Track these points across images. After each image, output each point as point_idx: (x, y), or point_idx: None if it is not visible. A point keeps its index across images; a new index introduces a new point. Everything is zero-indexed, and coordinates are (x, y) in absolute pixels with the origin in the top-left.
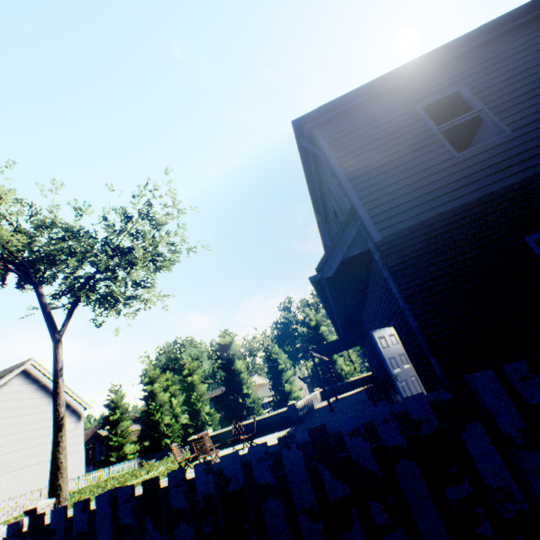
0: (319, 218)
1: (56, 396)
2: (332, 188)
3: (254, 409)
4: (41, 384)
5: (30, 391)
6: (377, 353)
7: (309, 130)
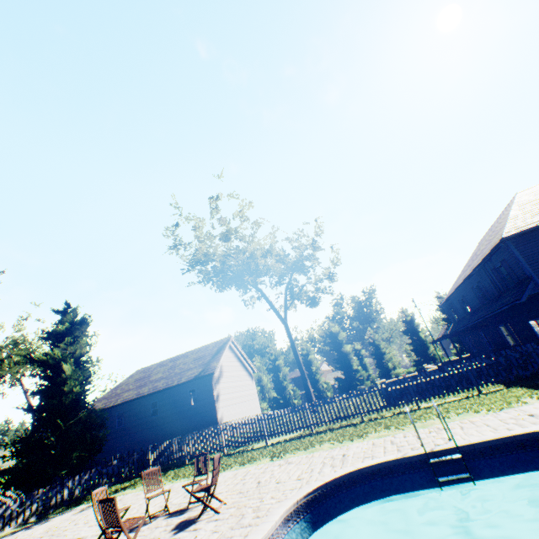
0: (479, 265)
1: (297, 355)
2: (509, 261)
3: (364, 380)
4: (235, 353)
5: (233, 356)
6: (498, 337)
7: (505, 241)
